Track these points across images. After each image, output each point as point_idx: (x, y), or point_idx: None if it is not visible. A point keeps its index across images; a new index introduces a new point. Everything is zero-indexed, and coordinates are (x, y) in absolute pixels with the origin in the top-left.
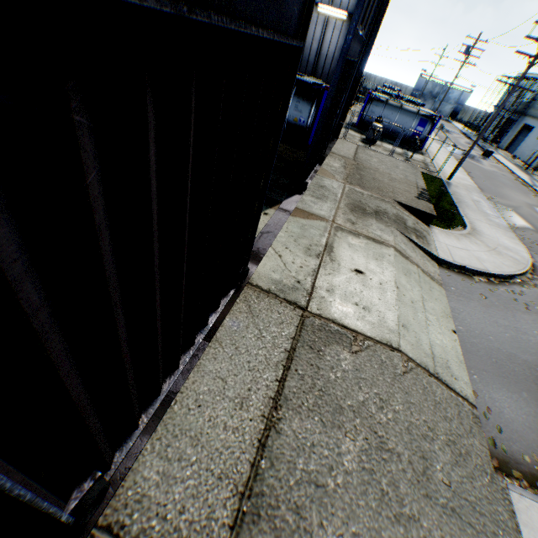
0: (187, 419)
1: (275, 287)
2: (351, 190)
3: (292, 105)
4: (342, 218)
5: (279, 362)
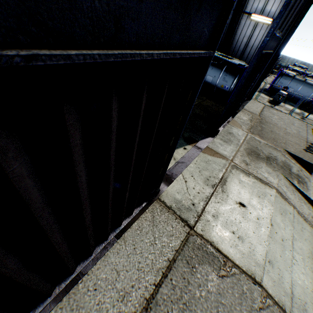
0: (83, 298)
1: (175, 205)
2: (251, 138)
3: (221, 77)
4: (239, 158)
5: (160, 268)
